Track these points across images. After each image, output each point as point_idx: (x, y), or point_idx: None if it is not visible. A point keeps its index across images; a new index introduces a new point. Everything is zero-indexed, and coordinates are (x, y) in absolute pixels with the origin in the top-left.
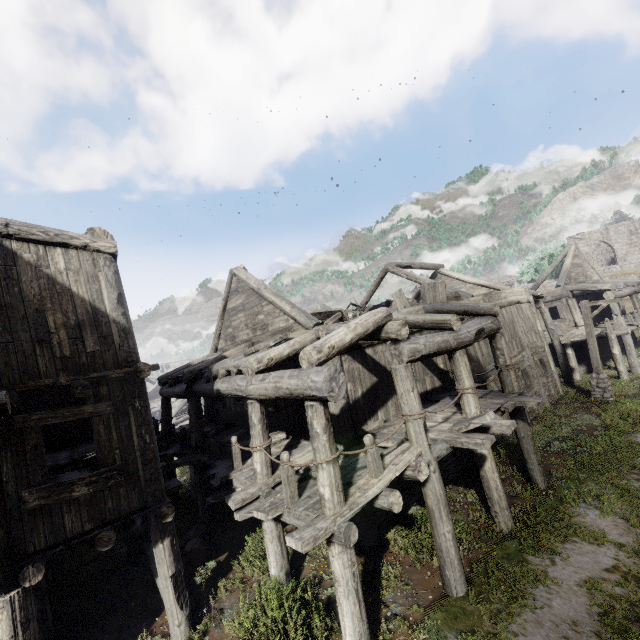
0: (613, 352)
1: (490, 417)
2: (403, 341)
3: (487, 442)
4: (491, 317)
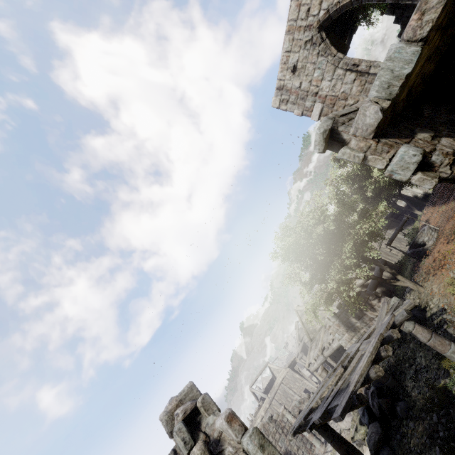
0: None
1: None
2: None
3: None
4: None
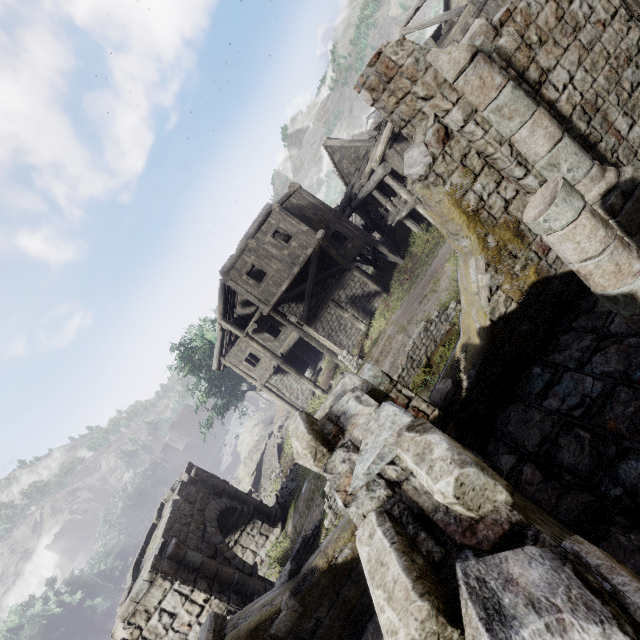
0: None
1: None
2: None
3: None
4: None
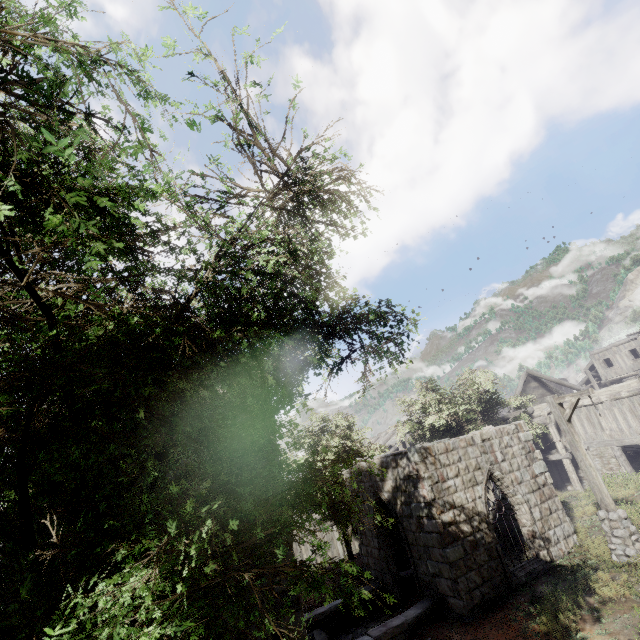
0: None
1: None
2: None
3: None
4: None
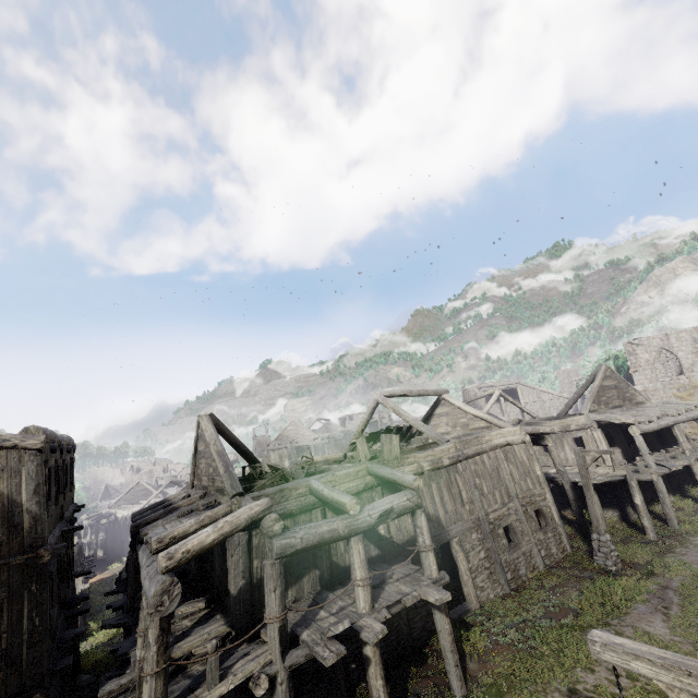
0: (635, 502)
1: (344, 627)
2: (276, 536)
3: (331, 657)
4: (411, 492)
